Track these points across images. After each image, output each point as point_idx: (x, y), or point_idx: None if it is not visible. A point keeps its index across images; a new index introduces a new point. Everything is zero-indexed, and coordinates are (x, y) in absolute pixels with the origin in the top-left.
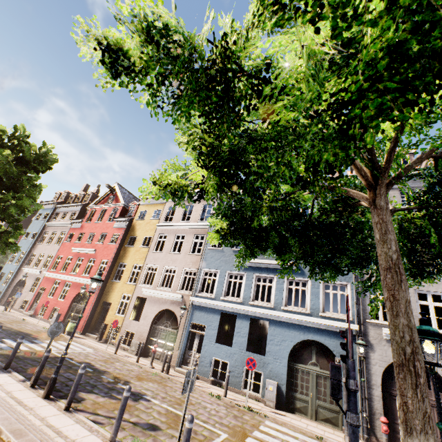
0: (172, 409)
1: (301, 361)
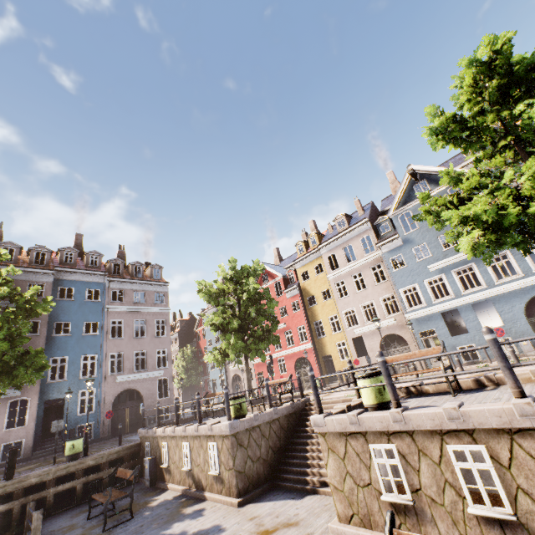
0: None
1: None
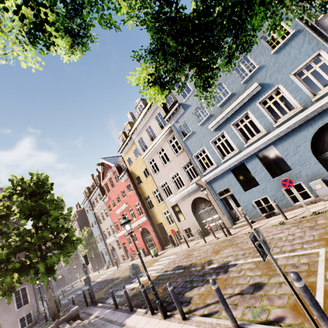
0: (257, 259)
1: (327, 148)
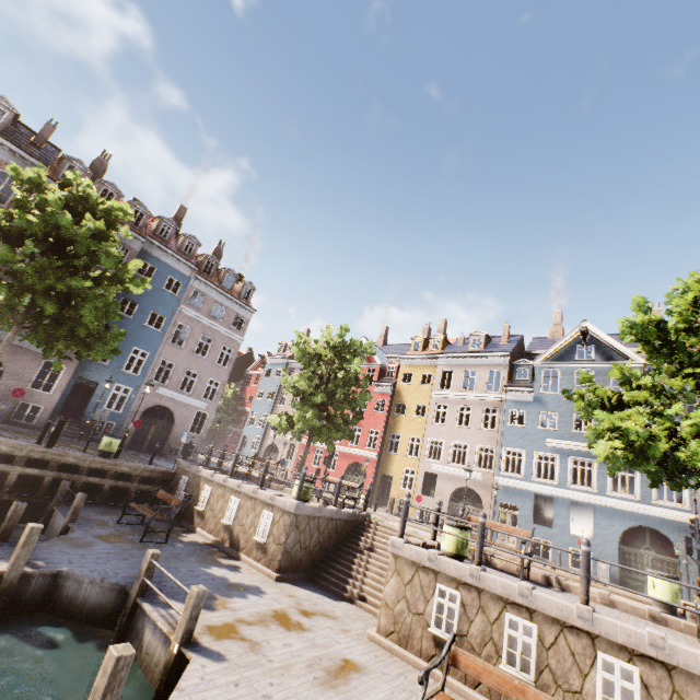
0: None
1: (633, 545)
